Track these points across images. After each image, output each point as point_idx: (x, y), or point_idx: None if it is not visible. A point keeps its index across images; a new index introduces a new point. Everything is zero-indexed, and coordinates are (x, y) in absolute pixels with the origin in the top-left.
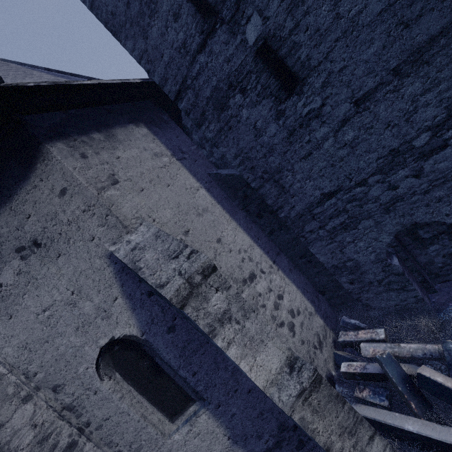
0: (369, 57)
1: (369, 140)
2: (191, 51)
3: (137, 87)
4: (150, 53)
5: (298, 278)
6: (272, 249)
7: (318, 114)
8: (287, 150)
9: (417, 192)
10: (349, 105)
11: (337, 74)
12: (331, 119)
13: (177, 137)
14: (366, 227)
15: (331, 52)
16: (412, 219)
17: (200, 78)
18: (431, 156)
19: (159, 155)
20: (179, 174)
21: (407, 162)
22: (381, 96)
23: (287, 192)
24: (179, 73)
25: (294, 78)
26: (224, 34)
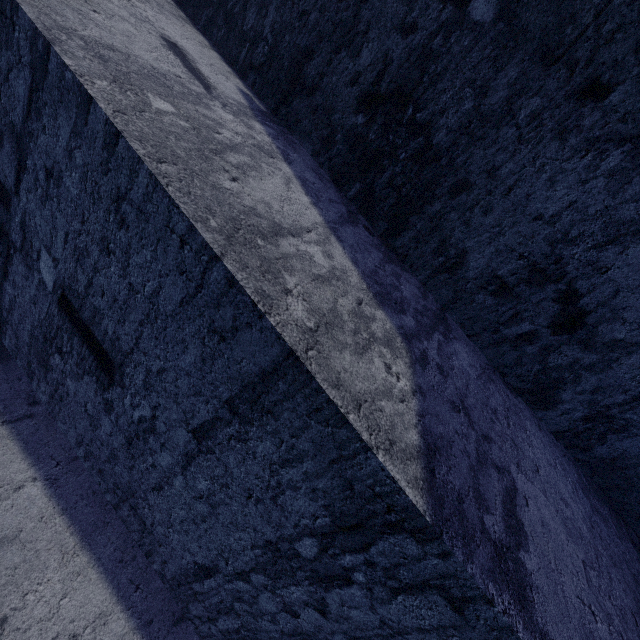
0: (189, 367)
1: (231, 505)
2: None
3: None
4: None
5: None
6: (167, 609)
7: (152, 427)
8: (133, 465)
9: None
10: (187, 433)
11: (158, 376)
12: (171, 443)
13: None
14: None
15: (141, 339)
16: None
17: (14, 313)
18: (333, 586)
19: None
20: None
21: (298, 575)
22: (225, 439)
23: (151, 533)
24: None
25: (109, 358)
26: (22, 265)
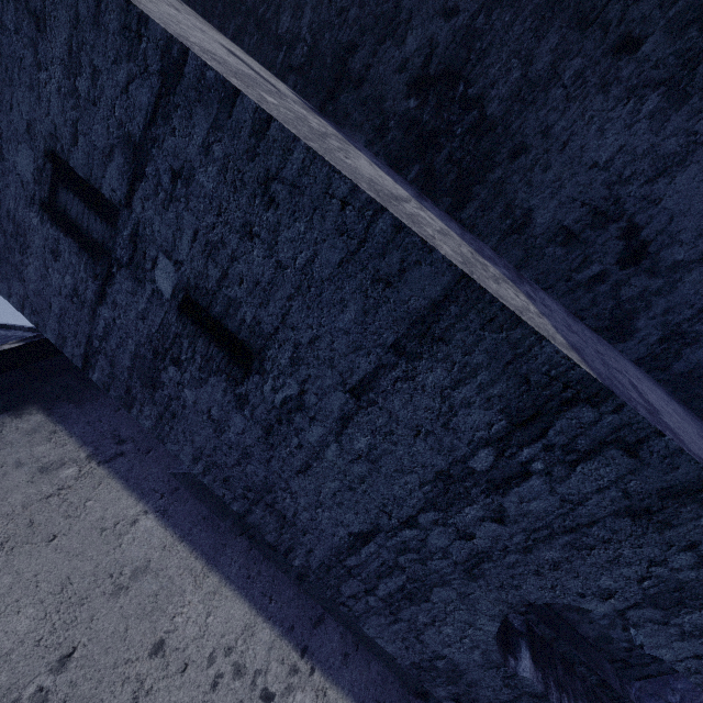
0: (347, 325)
1: (396, 452)
2: (87, 302)
3: (17, 352)
4: (33, 300)
5: (363, 674)
6: (303, 615)
7: (299, 404)
8: (271, 456)
9: (511, 548)
10: (343, 395)
11: (309, 347)
12: (323, 413)
13: (117, 410)
14: (446, 599)
15: (288, 315)
16: (521, 596)
17: (111, 339)
18: (510, 488)
19: (54, 466)
20: (93, 499)
21: (472, 494)
22: (389, 385)
23: (293, 525)
24: (80, 331)
25: (245, 348)
26: (127, 281)
